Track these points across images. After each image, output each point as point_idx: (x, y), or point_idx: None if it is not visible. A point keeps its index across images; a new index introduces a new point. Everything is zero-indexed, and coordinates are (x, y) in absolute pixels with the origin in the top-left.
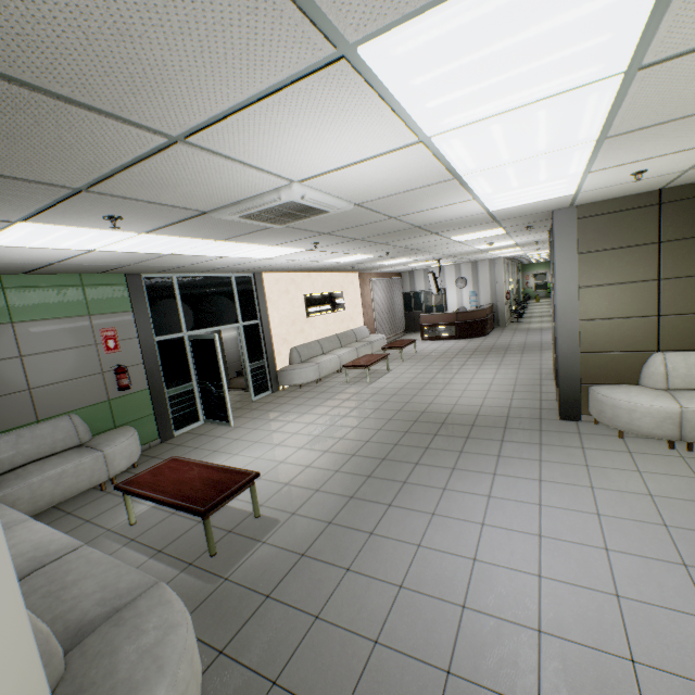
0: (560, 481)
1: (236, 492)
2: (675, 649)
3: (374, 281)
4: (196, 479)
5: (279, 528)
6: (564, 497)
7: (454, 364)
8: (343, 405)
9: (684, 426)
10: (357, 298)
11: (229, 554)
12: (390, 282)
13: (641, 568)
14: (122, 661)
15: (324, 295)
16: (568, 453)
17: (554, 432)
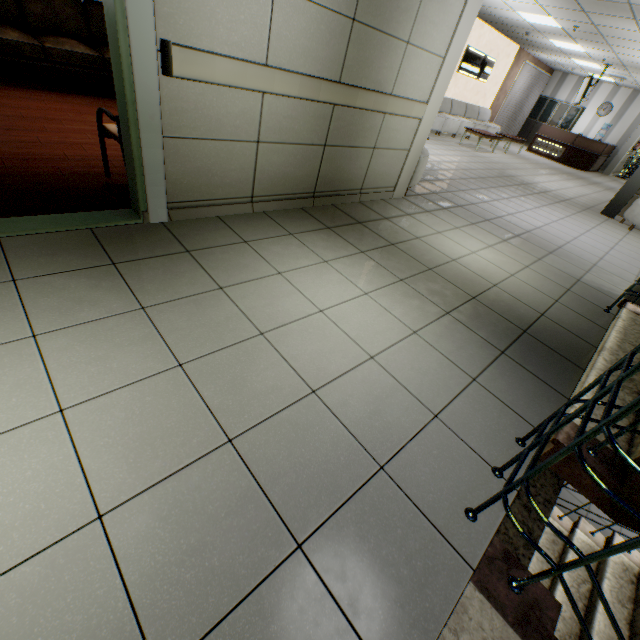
0: (578, 221)
1: None
2: (585, 248)
3: (526, 66)
4: None
5: (426, 170)
6: (575, 223)
7: (546, 171)
8: (457, 152)
9: None
10: (502, 76)
11: None
12: (537, 76)
13: (592, 241)
14: None
15: (480, 56)
16: (592, 220)
17: (591, 214)
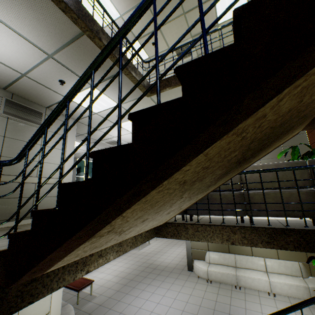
0: (173, 289)
1: (87, 285)
2: None
3: None
4: (77, 281)
5: (96, 298)
6: (170, 294)
7: (172, 243)
8: (128, 258)
9: (208, 275)
10: None
11: (82, 304)
12: None
13: (173, 311)
14: (63, 314)
15: None
16: (181, 281)
17: (183, 274)
